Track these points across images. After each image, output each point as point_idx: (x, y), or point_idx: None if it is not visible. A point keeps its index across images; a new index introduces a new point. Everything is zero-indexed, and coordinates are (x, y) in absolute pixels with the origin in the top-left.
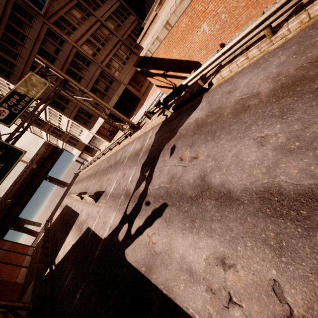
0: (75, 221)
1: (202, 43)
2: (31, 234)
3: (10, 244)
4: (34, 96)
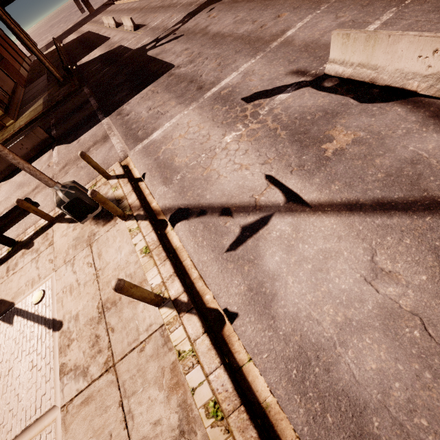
0: (105, 42)
1: None
2: (24, 45)
3: (3, 33)
4: None
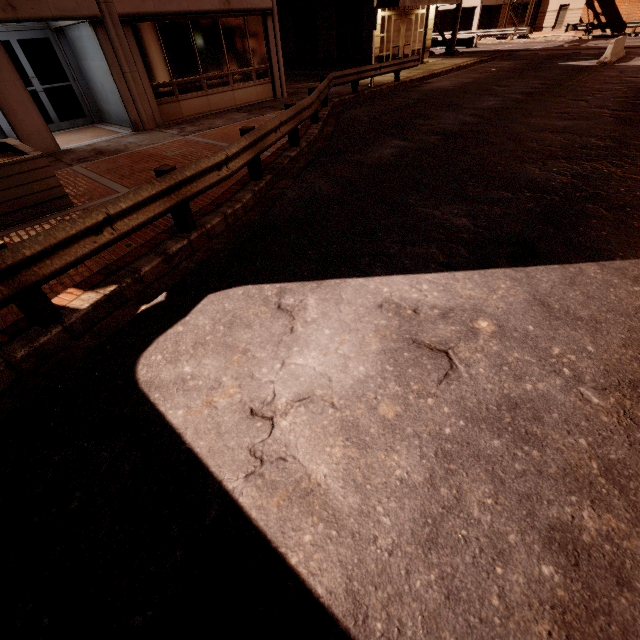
0: None
1: None
2: None
3: None
4: None
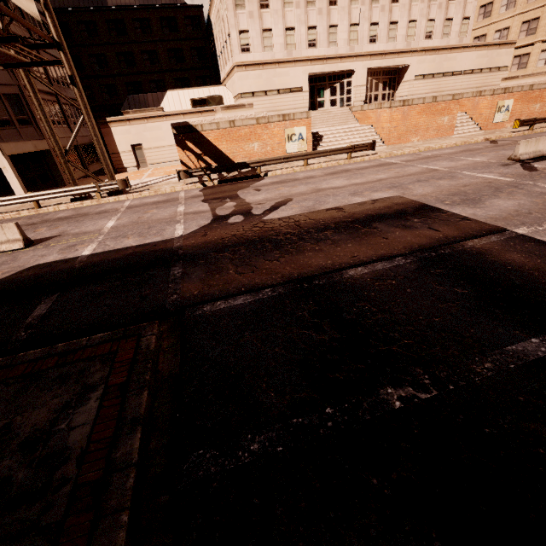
0: None
1: (249, 154)
2: None
3: None
4: (20, 2)
